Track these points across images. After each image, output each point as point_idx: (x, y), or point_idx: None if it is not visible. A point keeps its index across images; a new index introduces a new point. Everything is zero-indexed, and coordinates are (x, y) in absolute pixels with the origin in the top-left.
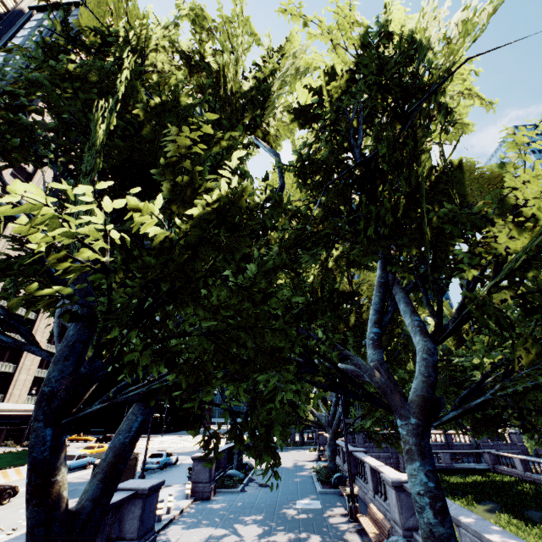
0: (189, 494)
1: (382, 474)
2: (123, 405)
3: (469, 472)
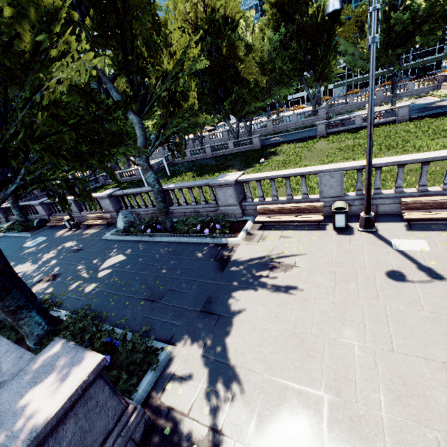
0: None
1: (96, 196)
2: (5, 199)
3: (95, 190)
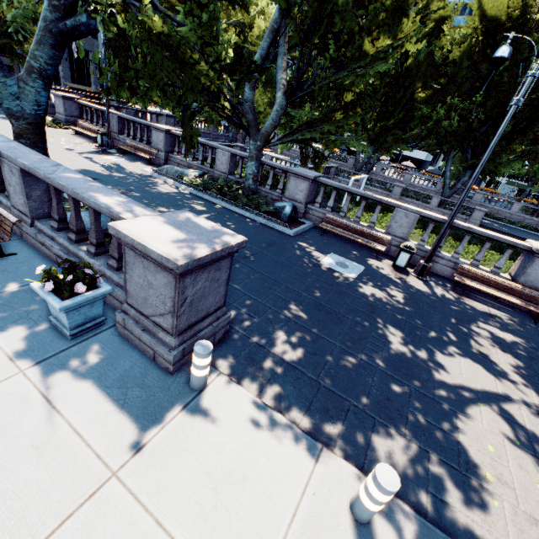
0: (208, 374)
1: None
2: None
3: None
